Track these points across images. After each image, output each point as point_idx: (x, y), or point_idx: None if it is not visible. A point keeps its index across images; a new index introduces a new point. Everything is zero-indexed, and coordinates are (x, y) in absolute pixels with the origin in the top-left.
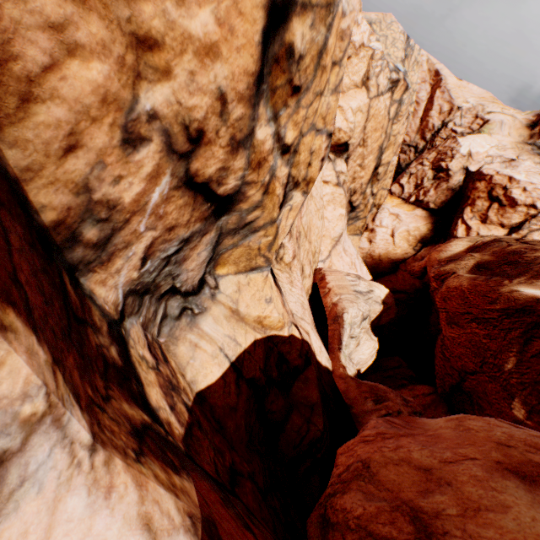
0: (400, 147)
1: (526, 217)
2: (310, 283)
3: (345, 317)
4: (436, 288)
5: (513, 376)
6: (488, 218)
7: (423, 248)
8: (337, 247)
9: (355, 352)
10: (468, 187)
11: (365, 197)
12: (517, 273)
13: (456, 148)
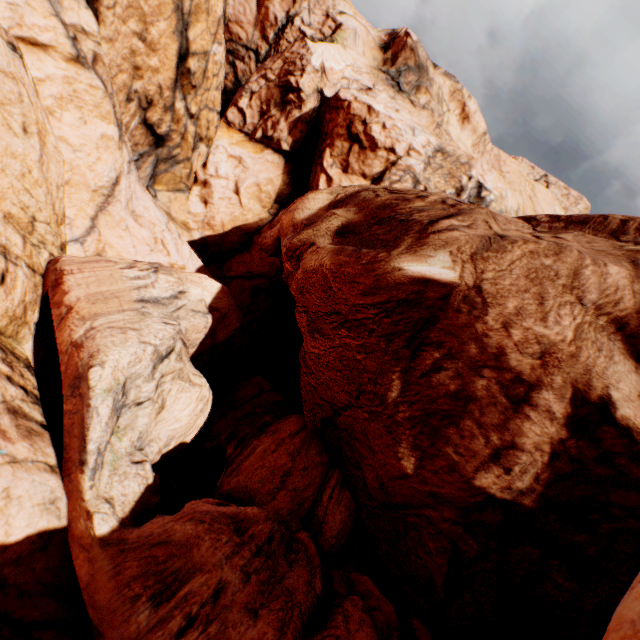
0: (222, 26)
1: (387, 165)
2: (14, 299)
3: (94, 379)
4: (292, 271)
5: (400, 410)
6: (350, 165)
7: (281, 211)
8: (111, 209)
9: (159, 424)
10: (326, 119)
11: (178, 118)
12: (395, 238)
13: (307, 57)
